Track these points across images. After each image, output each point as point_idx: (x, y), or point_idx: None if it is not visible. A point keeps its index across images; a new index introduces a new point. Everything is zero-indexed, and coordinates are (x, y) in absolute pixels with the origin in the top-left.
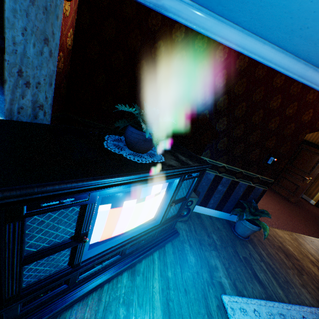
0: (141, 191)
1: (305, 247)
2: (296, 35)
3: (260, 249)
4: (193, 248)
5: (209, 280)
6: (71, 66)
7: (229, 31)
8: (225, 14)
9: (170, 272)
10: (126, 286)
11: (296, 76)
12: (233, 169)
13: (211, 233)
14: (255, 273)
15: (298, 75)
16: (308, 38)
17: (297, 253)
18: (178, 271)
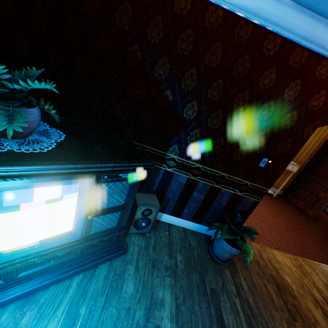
0: (4, 195)
1: (311, 279)
2: None
3: (242, 279)
4: (139, 272)
5: (142, 323)
6: None
7: None
8: None
9: (85, 307)
10: (2, 326)
11: (298, 37)
12: (212, 172)
13: (176, 252)
14: (220, 314)
15: (301, 36)
16: None
17: (296, 287)
18: (98, 306)
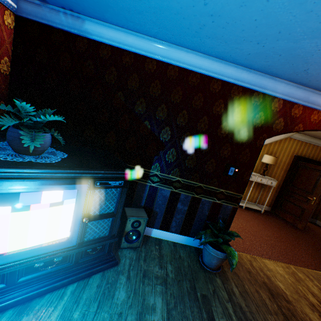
0: (20, 196)
1: (305, 285)
2: (203, 36)
3: (233, 286)
4: (130, 281)
5: None
6: (10, 89)
7: (151, 45)
8: (139, 29)
9: (78, 312)
10: None
11: (232, 80)
12: (190, 183)
13: (166, 263)
14: (212, 318)
15: (234, 78)
16: (214, 37)
17: (290, 292)
18: (91, 311)
